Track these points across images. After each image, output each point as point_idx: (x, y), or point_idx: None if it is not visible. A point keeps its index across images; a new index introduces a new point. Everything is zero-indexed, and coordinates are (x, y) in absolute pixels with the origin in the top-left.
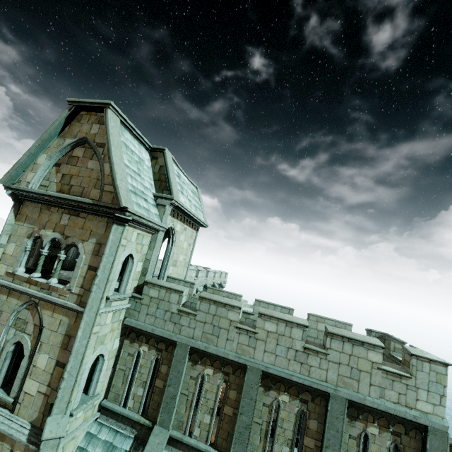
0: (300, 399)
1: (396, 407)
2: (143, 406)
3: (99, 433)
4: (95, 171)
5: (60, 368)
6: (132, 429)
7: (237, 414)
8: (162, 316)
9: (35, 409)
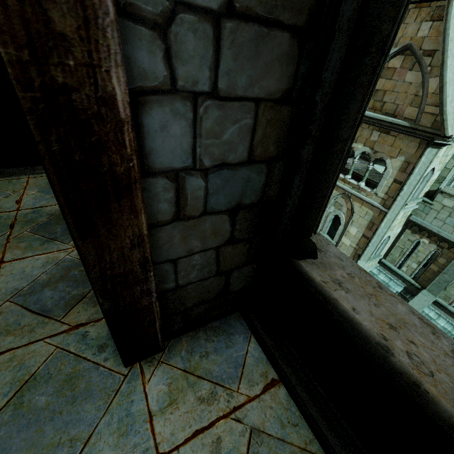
0: None
1: None
2: (414, 274)
3: (378, 275)
4: (414, 85)
5: (365, 239)
6: (402, 282)
7: None
8: (453, 224)
9: (348, 253)
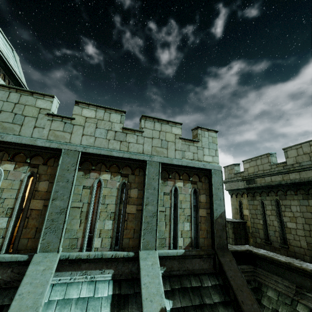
0: (121, 174)
1: (193, 162)
2: None
3: None
4: None
5: None
6: None
7: (48, 201)
8: None
9: None
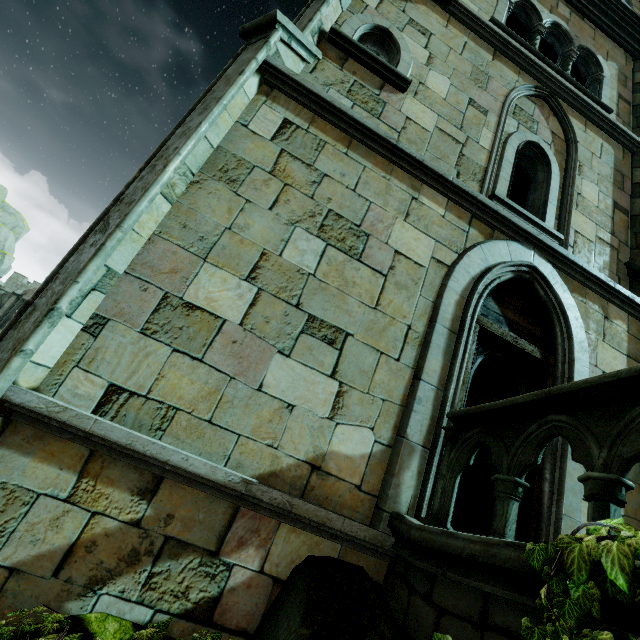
0: None
1: None
2: None
3: None
4: None
5: (622, 213)
6: None
7: None
8: None
9: (602, 265)
